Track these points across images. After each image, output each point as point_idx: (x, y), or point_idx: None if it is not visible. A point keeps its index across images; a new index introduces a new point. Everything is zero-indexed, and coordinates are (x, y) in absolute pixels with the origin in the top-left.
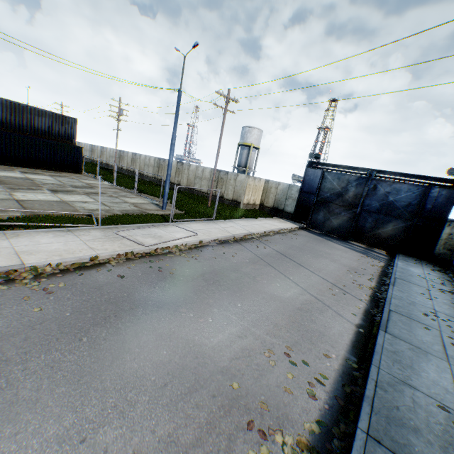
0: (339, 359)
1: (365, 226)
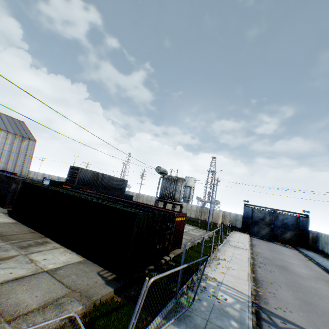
0: (328, 275)
1: (277, 234)
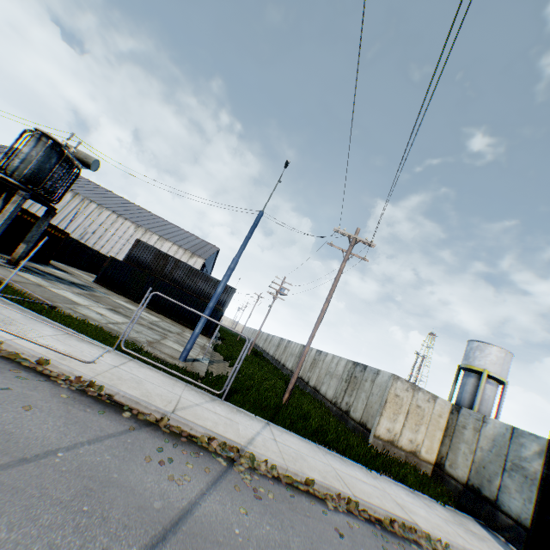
0: None
1: None
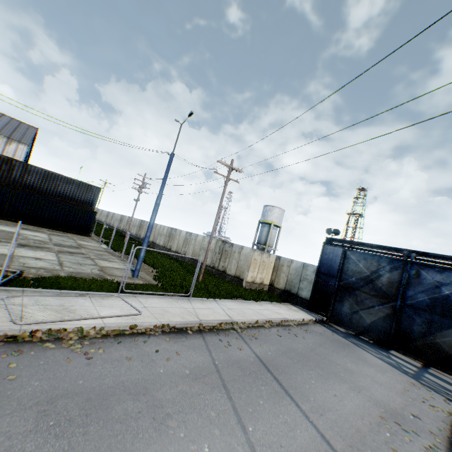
0: None
1: (413, 329)
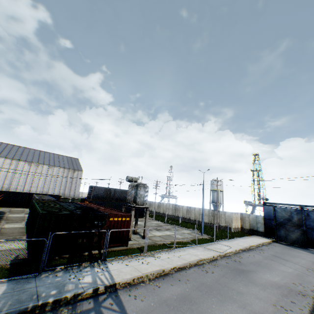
0: None
1: (313, 238)
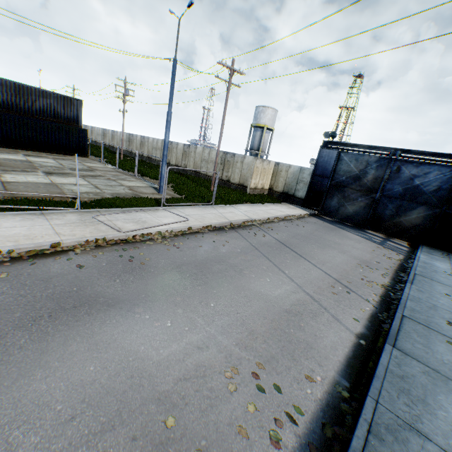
0: (325, 383)
1: (385, 214)
